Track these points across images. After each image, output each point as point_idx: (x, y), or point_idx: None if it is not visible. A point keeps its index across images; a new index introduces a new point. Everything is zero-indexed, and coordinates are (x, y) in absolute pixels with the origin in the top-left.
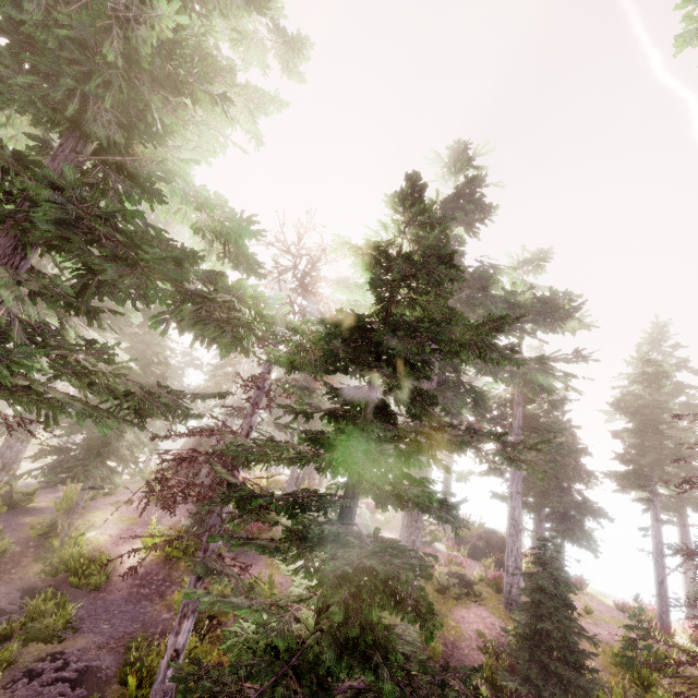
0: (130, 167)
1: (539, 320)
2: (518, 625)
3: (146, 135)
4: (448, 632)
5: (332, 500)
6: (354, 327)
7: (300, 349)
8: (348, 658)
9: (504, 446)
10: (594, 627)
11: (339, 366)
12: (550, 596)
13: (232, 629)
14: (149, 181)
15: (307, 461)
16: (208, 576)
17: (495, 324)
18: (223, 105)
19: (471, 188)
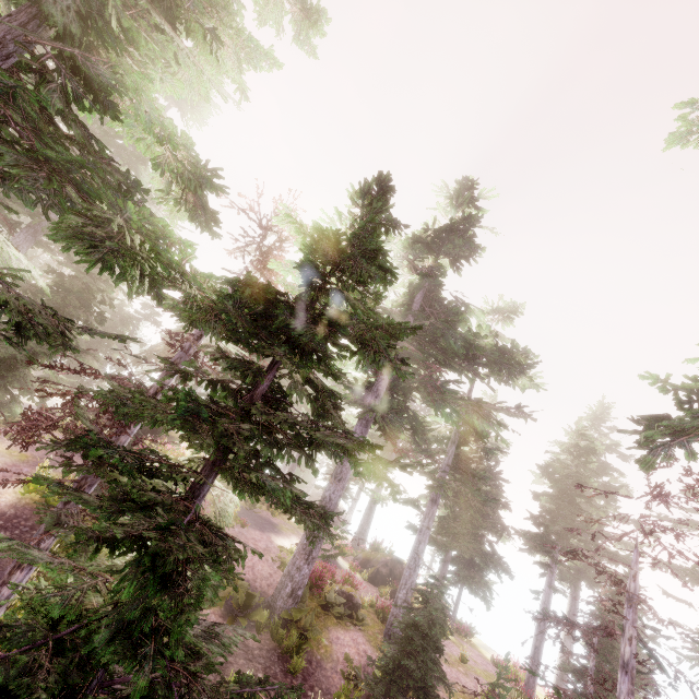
0: (82, 65)
1: (495, 368)
2: (384, 657)
3: (110, 38)
4: (318, 649)
5: (176, 469)
6: (268, 301)
7: (190, 301)
8: (120, 642)
9: (376, 461)
10: (464, 676)
11: (242, 338)
12: (423, 634)
13: (22, 585)
14: (106, 91)
15: (168, 424)
16: (54, 528)
17: (391, 328)
18: (212, 42)
19: (466, 224)
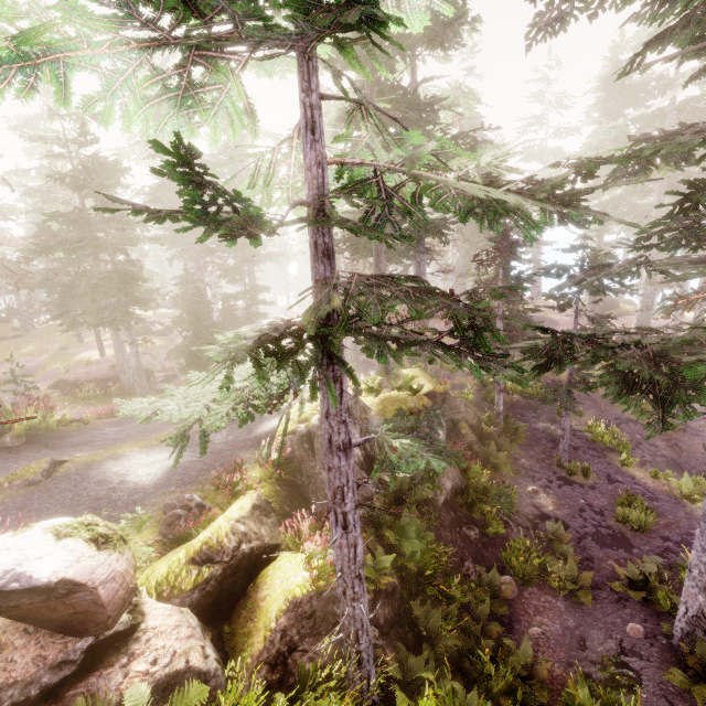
0: None
1: None
2: None
3: None
4: None
5: None
6: None
7: None
8: None
9: None
10: None
11: None
12: None
13: None
14: None
15: None
16: None
17: None
18: None
19: None
